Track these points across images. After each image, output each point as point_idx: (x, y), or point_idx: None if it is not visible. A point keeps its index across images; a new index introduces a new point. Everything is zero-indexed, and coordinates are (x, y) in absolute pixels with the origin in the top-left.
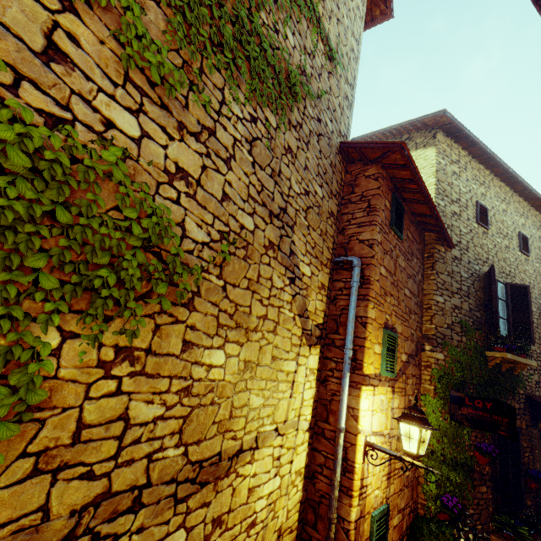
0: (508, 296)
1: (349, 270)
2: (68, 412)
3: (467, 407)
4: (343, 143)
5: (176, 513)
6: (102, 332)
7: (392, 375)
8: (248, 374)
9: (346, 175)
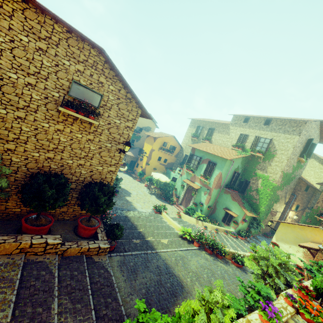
0: None
1: (293, 196)
2: (273, 207)
3: None
4: (299, 177)
5: None
6: (275, 203)
7: (296, 211)
8: (279, 206)
9: (299, 180)
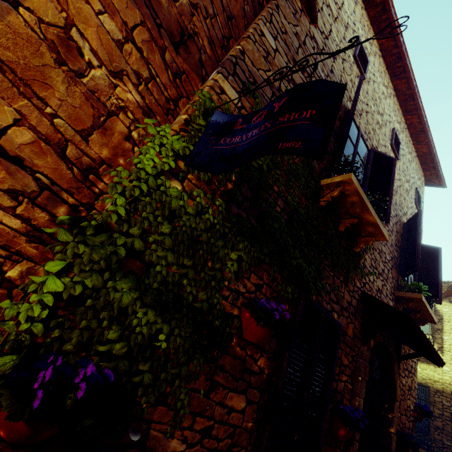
0: (369, 161)
1: None
2: None
3: (232, 136)
4: None
5: None
6: None
7: None
8: None
9: None
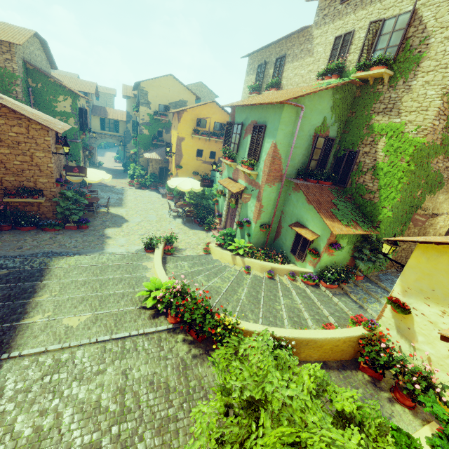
0: None
1: None
2: (424, 204)
3: None
4: None
5: (427, 220)
6: (429, 194)
7: None
8: (445, 200)
9: None
